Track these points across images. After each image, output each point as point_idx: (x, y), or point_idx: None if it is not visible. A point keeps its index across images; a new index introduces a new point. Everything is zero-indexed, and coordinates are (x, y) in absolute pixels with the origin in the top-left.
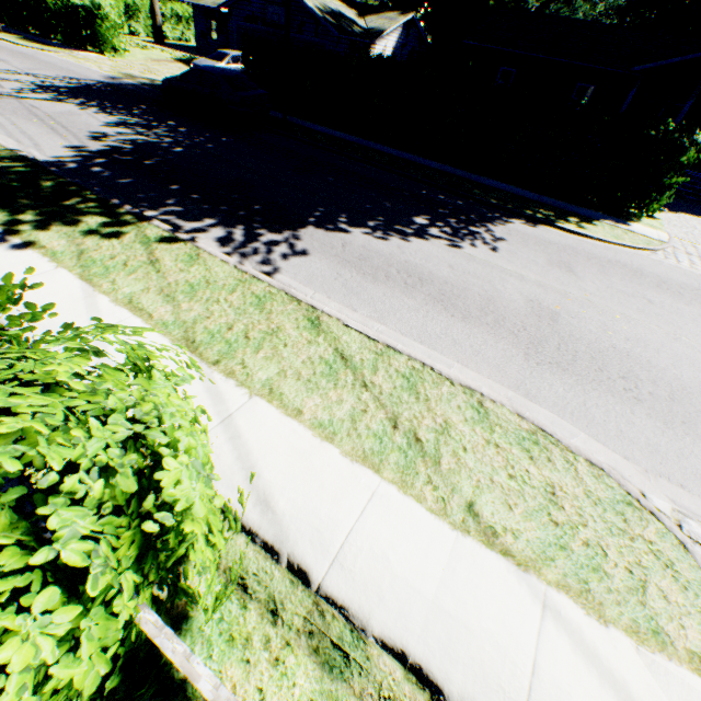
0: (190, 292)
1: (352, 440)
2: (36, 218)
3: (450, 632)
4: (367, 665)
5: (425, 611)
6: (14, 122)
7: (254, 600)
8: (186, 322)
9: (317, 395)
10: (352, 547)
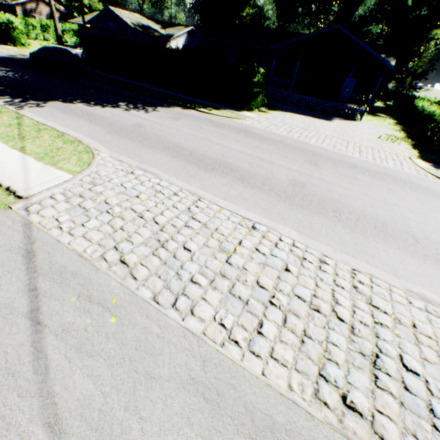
0: None
1: None
2: None
3: None
4: None
5: None
6: None
7: None
8: None
9: None
10: None
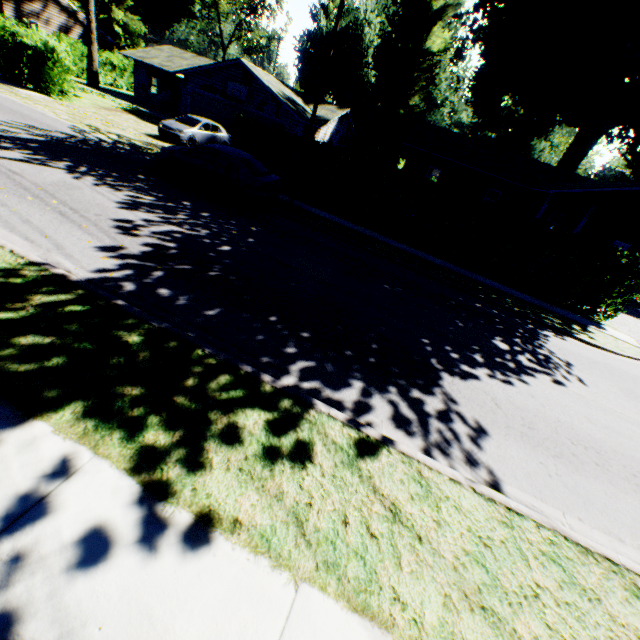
0: (493, 584)
1: None
2: (172, 434)
3: None
4: None
5: None
6: (1, 199)
7: None
8: None
9: None
10: None
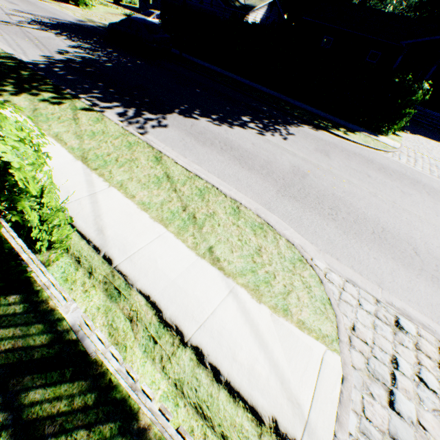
0: (91, 136)
1: (158, 212)
2: (14, 90)
3: (176, 293)
4: (128, 297)
5: (167, 283)
6: (14, 39)
7: (83, 268)
8: (85, 149)
9: (146, 191)
10: (139, 254)
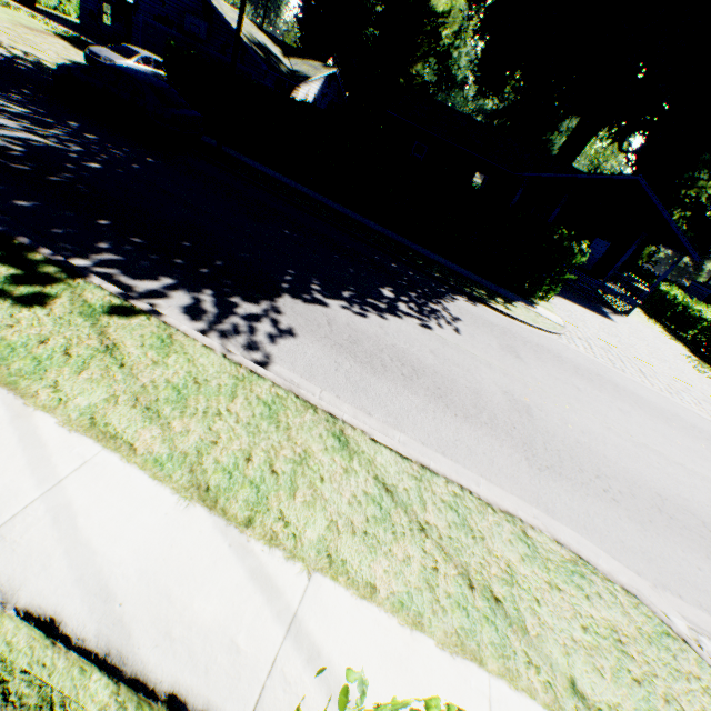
0: (177, 401)
1: (440, 620)
2: None
3: None
4: None
5: None
6: None
7: None
8: (187, 454)
9: (382, 555)
10: None
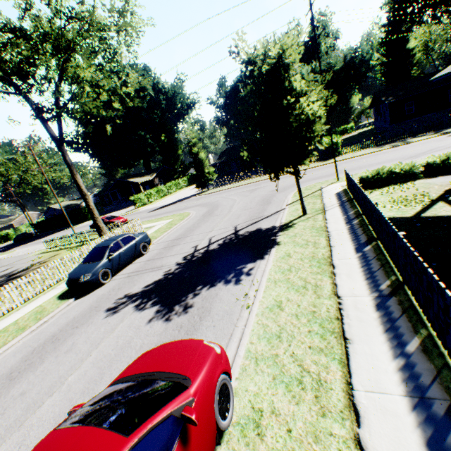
0: None
1: None
2: None
3: None
4: None
5: None
6: None
7: None
8: None
9: None
10: None
